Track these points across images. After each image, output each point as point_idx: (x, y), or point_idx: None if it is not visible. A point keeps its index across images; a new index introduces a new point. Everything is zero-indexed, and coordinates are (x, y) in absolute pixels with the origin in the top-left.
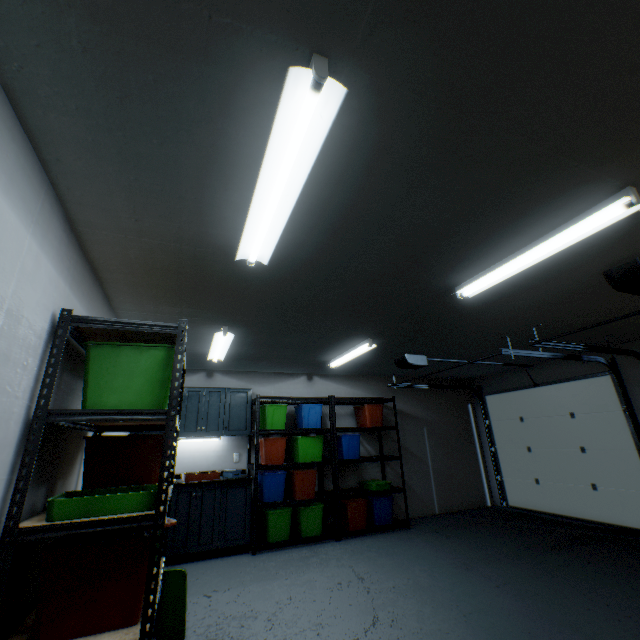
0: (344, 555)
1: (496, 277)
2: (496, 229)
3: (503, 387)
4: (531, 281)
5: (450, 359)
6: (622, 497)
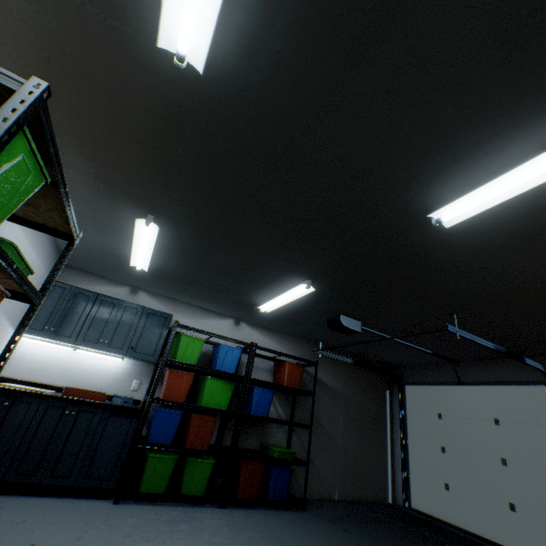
0: (222, 528)
1: (497, 191)
2: (535, 89)
3: (425, 379)
4: (524, 224)
5: (383, 333)
6: (545, 526)
